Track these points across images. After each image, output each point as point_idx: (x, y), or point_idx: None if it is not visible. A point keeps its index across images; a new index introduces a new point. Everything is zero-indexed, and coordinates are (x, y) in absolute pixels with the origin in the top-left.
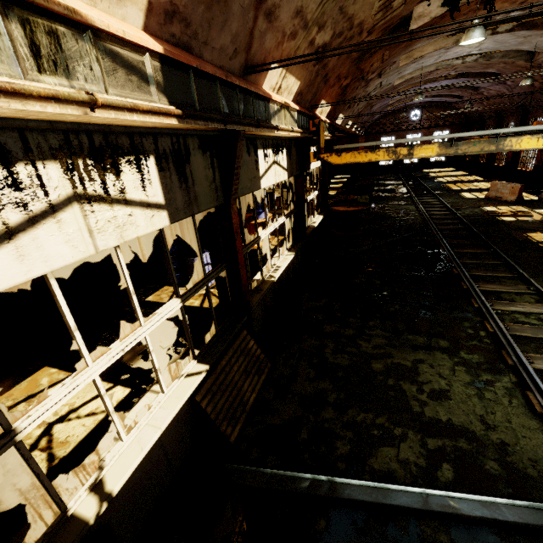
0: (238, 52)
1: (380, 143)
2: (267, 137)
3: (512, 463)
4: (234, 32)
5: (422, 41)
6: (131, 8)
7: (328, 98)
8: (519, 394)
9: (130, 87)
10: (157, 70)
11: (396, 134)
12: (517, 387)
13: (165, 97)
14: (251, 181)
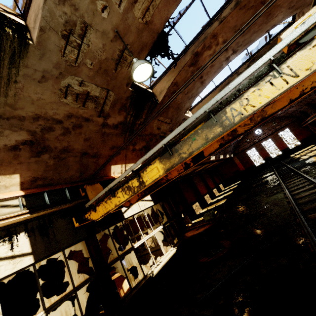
0: None
1: (111, 186)
2: None
3: None
4: None
5: (186, 101)
6: None
7: (125, 161)
8: None
9: None
10: None
11: (254, 146)
12: None
13: None
14: None
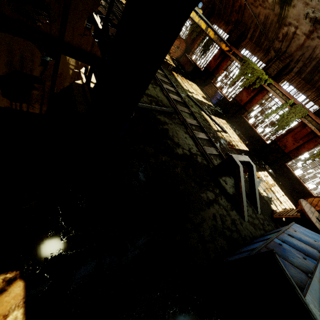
0: None
1: None
2: None
3: (163, 104)
4: None
5: None
6: None
7: None
8: (161, 91)
9: None
10: None
11: None
12: (161, 90)
13: None
14: None
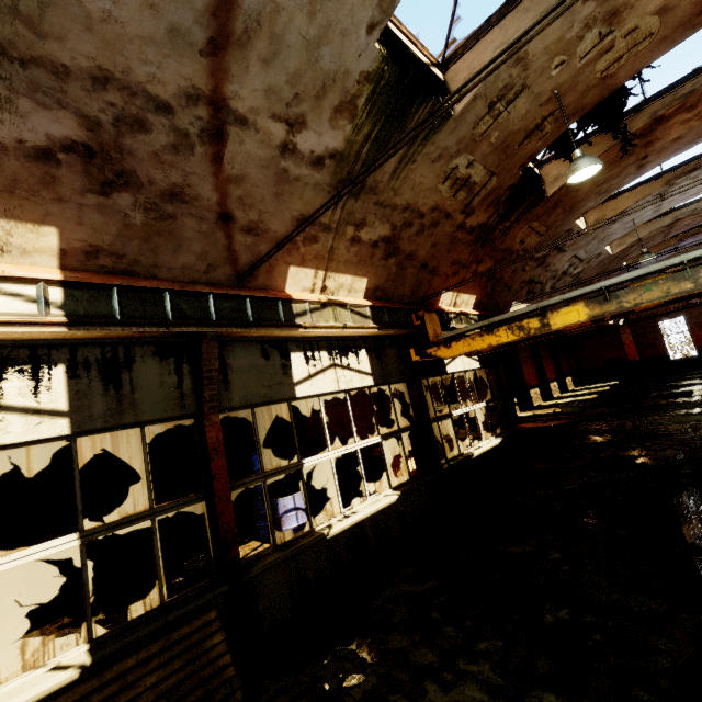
0: (217, 266)
1: (493, 320)
2: (307, 338)
3: None
4: (199, 252)
5: (590, 199)
6: (41, 257)
7: (459, 288)
8: None
9: (4, 308)
10: (55, 293)
11: (685, 312)
12: None
13: (60, 311)
14: (270, 388)
